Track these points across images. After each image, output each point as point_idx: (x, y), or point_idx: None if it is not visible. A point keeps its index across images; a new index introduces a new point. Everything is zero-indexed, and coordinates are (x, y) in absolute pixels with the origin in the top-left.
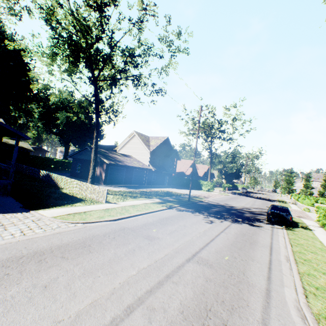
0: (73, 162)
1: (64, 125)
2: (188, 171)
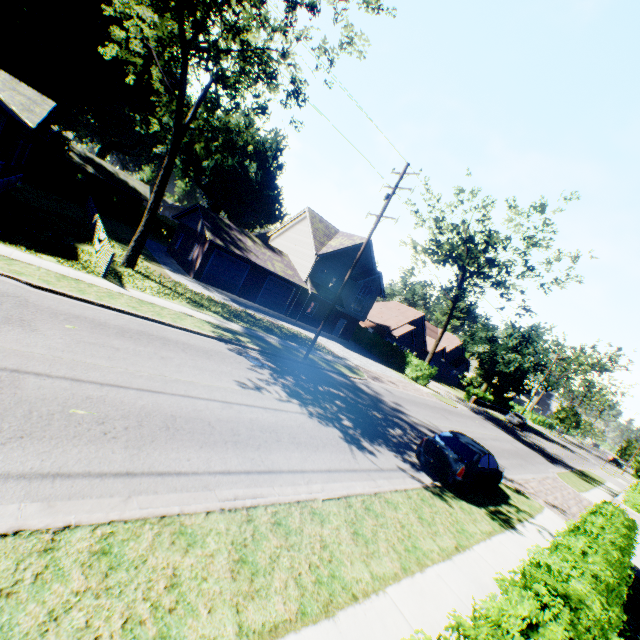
0: (177, 230)
1: (212, 171)
2: (401, 330)
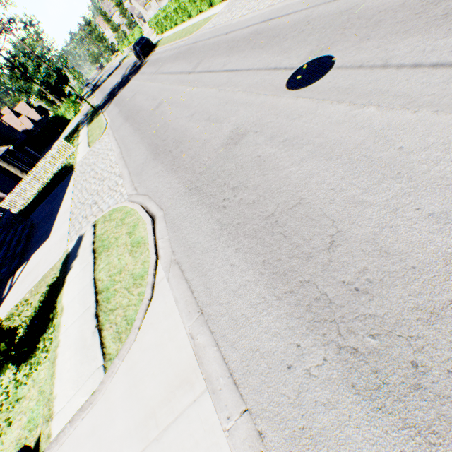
0: None
1: None
2: (26, 123)
